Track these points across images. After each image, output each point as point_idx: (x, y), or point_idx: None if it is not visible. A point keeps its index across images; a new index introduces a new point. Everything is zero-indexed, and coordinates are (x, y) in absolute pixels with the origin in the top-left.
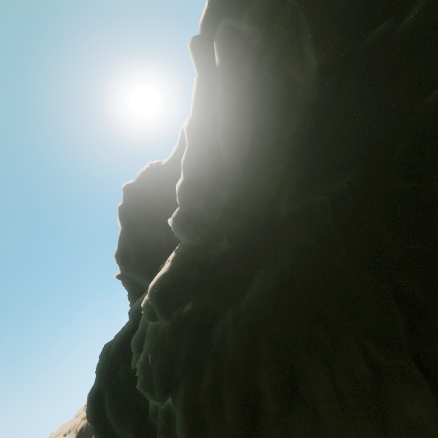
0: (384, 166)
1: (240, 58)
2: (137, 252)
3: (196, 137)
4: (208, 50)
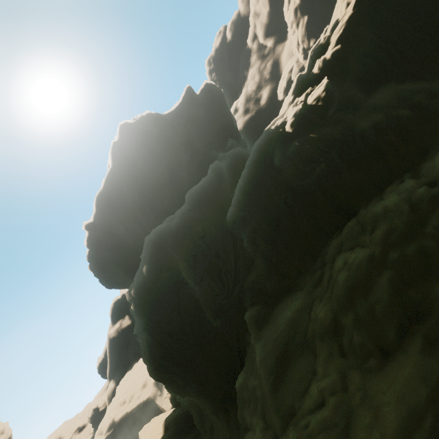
0: None
1: None
2: (137, 186)
3: (360, 6)
4: None
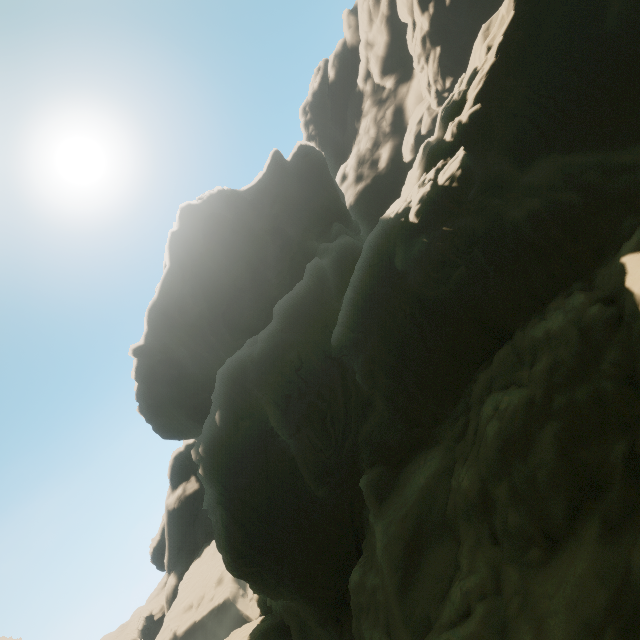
0: (636, 66)
1: None
2: (206, 294)
3: (504, 52)
4: None
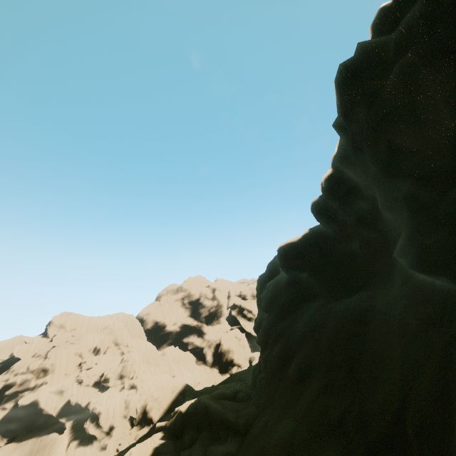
0: None
1: (350, 106)
2: None
3: None
4: (389, 32)
